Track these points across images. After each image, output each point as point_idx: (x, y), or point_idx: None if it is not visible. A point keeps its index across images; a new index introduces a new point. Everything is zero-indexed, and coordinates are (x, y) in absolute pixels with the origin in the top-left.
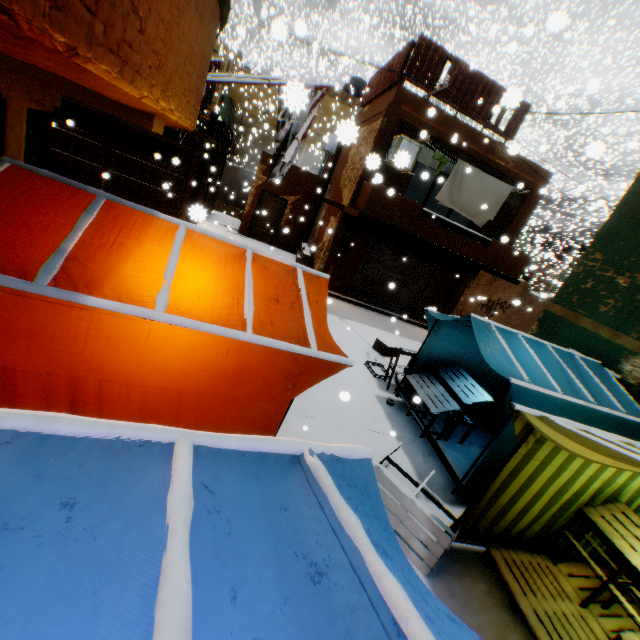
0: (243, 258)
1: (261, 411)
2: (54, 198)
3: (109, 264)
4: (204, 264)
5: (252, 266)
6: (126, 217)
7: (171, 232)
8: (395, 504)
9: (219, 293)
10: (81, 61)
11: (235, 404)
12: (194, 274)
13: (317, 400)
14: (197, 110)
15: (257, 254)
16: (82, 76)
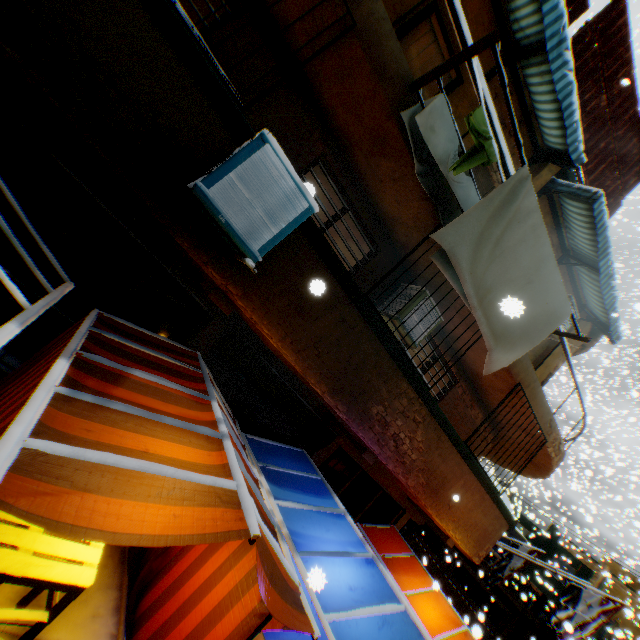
0: (459, 624)
1: None
2: (398, 542)
3: (399, 570)
4: (436, 606)
5: (461, 632)
6: (416, 564)
7: (430, 583)
8: None
9: (433, 619)
10: (426, 507)
11: None
12: (427, 603)
13: None
14: (477, 549)
15: (470, 632)
16: (426, 511)
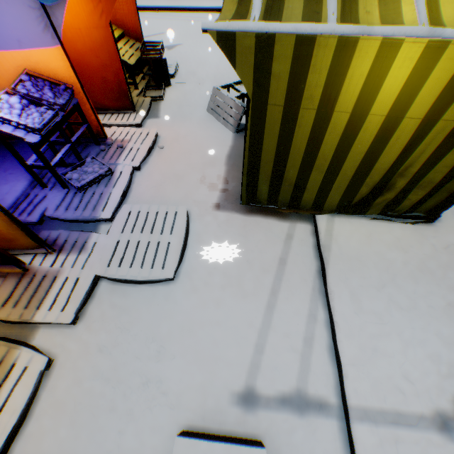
0: None
1: (100, 38)
2: None
3: None
4: None
5: None
6: None
7: None
8: (222, 103)
9: None
10: None
11: (84, 35)
12: None
13: (210, 76)
14: None
15: None
16: None
